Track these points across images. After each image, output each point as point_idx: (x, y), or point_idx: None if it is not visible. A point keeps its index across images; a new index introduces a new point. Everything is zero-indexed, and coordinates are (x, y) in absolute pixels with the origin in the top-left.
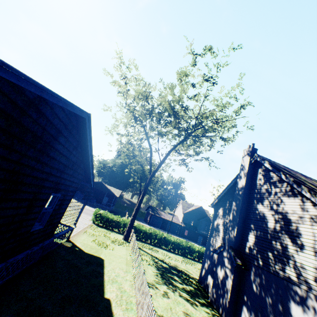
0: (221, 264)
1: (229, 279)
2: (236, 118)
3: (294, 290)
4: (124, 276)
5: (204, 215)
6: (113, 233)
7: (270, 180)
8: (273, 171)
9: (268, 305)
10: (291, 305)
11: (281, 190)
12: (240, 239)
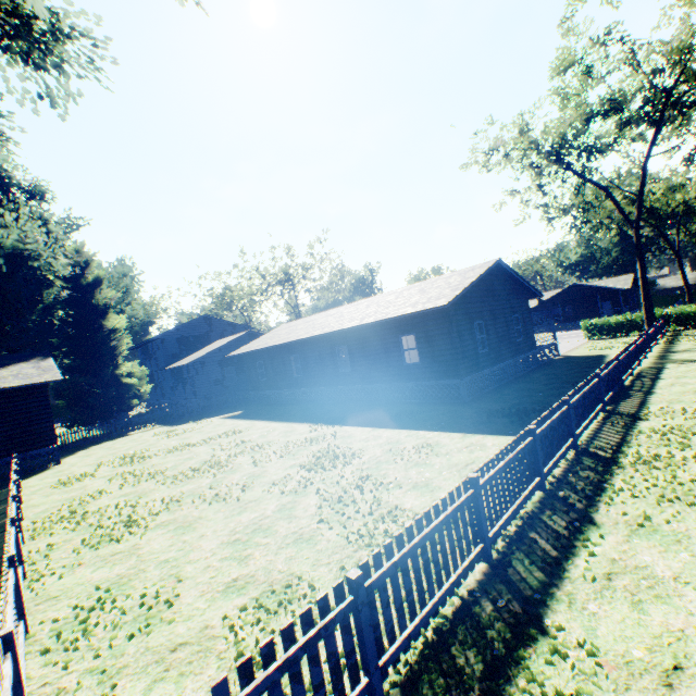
0: None
1: None
2: None
3: None
4: None
5: None
6: (627, 338)
7: None
8: None
9: None
10: None
11: None
12: None
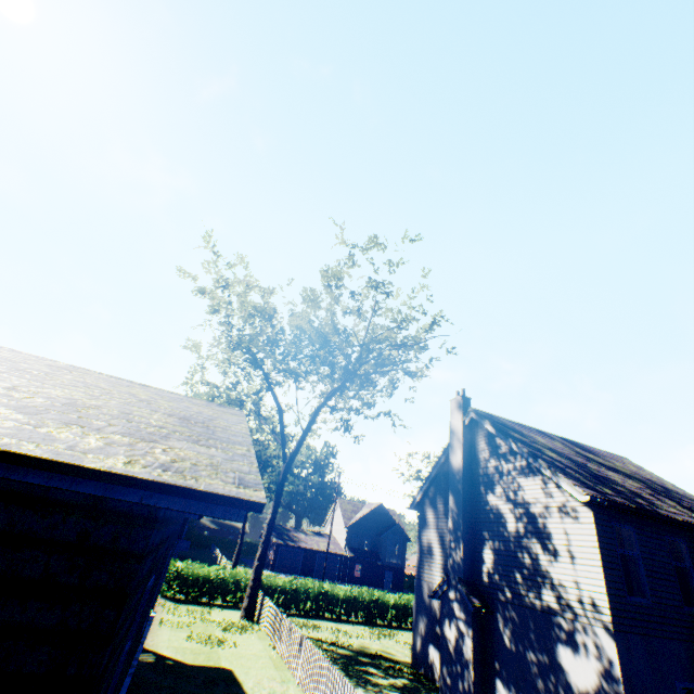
0: (449, 615)
1: (467, 638)
2: (427, 339)
3: (558, 625)
4: (284, 690)
5: (389, 521)
6: (215, 610)
7: (498, 451)
8: (500, 437)
9: (531, 663)
10: (559, 650)
11: (515, 467)
12: (472, 561)
